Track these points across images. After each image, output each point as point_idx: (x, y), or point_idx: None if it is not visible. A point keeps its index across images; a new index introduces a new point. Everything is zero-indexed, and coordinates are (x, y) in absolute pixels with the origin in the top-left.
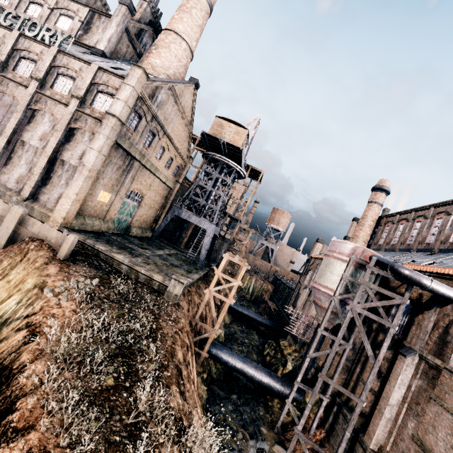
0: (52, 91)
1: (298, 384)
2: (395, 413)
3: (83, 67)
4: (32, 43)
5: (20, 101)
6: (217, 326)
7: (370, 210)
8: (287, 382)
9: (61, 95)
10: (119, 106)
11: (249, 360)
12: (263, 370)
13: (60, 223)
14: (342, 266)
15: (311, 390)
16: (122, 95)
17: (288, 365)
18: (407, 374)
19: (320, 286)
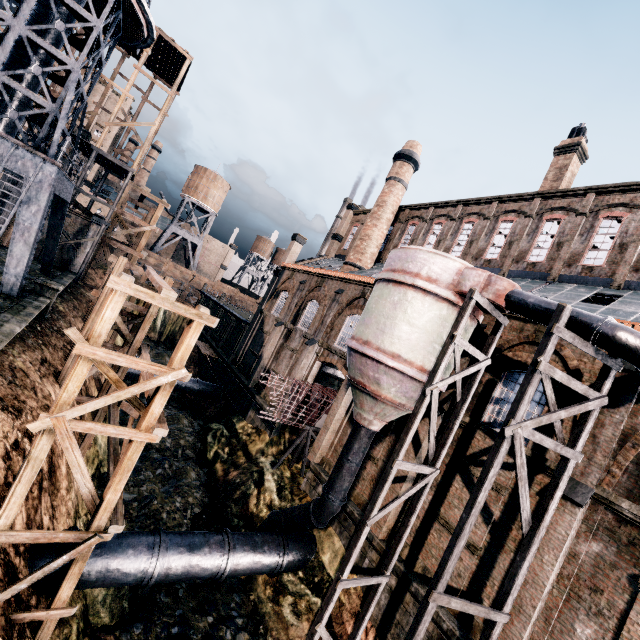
0: None
1: (344, 586)
2: (544, 604)
3: None
4: None
5: None
6: (104, 519)
7: (392, 194)
8: (286, 543)
9: None
10: None
11: (203, 537)
12: (239, 544)
13: None
14: (436, 310)
15: (366, 580)
16: None
17: (267, 481)
18: (573, 533)
19: (384, 355)
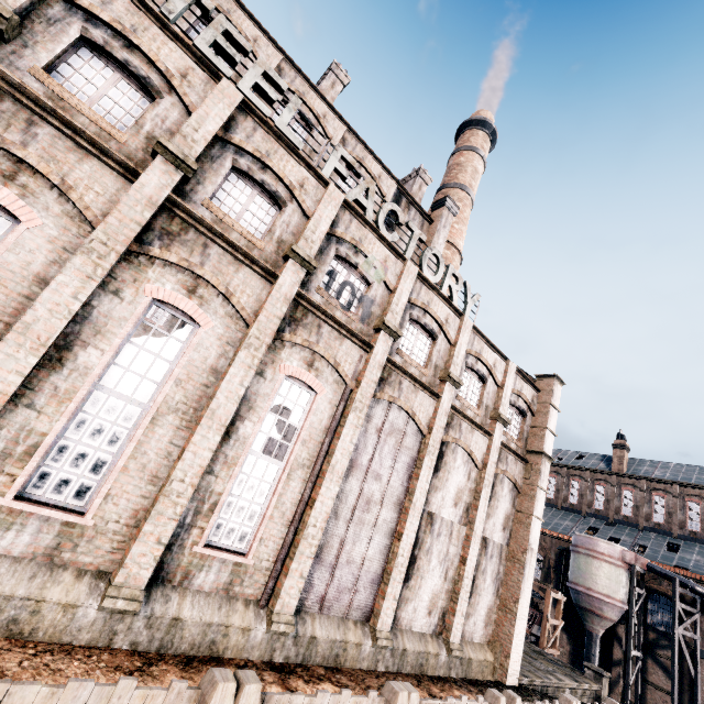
0: (464, 402)
1: None
2: None
3: (497, 362)
4: (433, 296)
5: (433, 428)
6: None
7: None
8: None
9: (475, 411)
10: (551, 442)
11: None
12: None
13: (519, 670)
14: (617, 571)
15: None
16: (552, 425)
17: None
18: None
19: (602, 596)
